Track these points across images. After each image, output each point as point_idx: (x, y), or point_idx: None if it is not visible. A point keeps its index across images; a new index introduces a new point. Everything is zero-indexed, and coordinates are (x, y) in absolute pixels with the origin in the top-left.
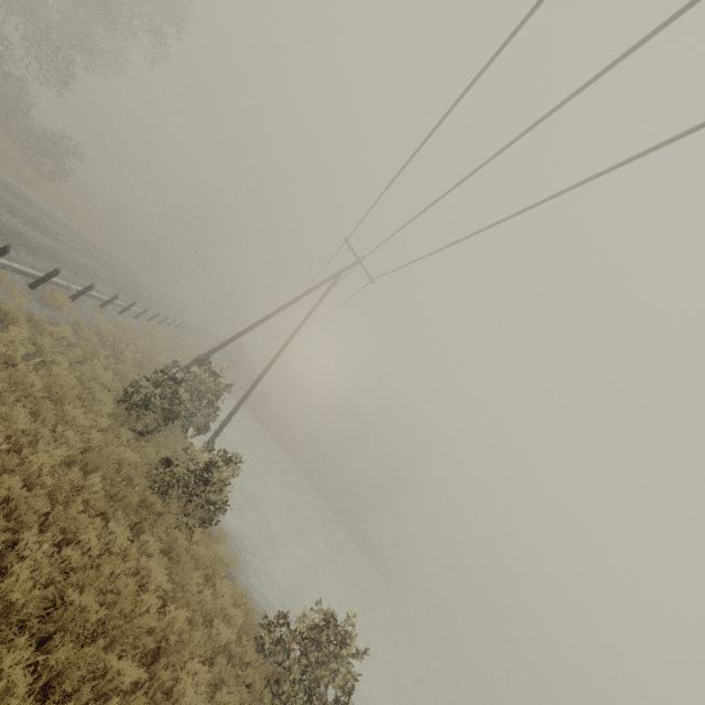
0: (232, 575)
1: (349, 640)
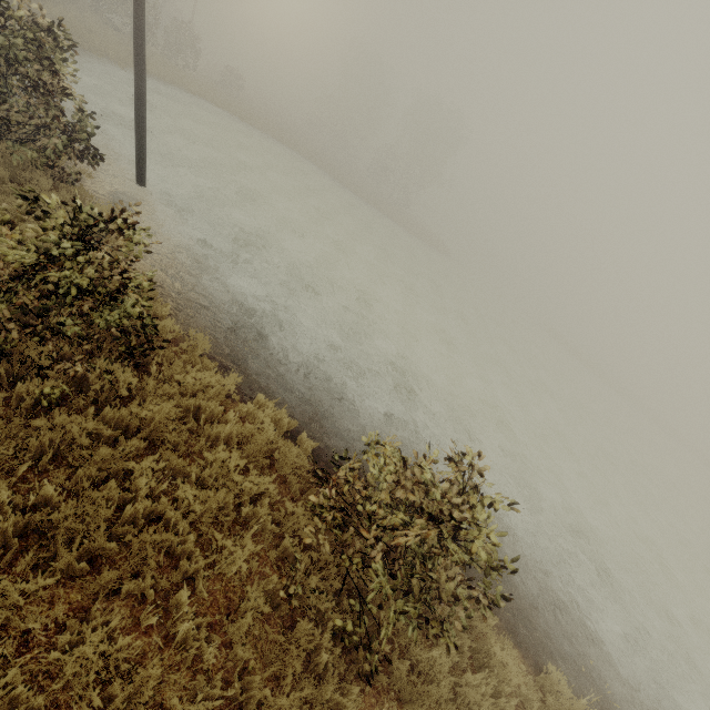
0: (250, 377)
1: (479, 506)
